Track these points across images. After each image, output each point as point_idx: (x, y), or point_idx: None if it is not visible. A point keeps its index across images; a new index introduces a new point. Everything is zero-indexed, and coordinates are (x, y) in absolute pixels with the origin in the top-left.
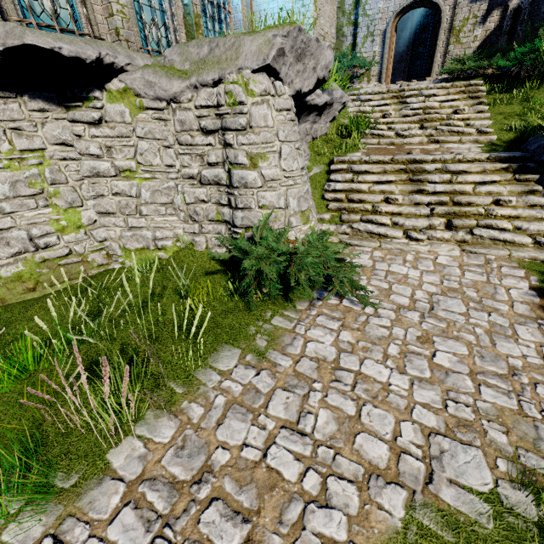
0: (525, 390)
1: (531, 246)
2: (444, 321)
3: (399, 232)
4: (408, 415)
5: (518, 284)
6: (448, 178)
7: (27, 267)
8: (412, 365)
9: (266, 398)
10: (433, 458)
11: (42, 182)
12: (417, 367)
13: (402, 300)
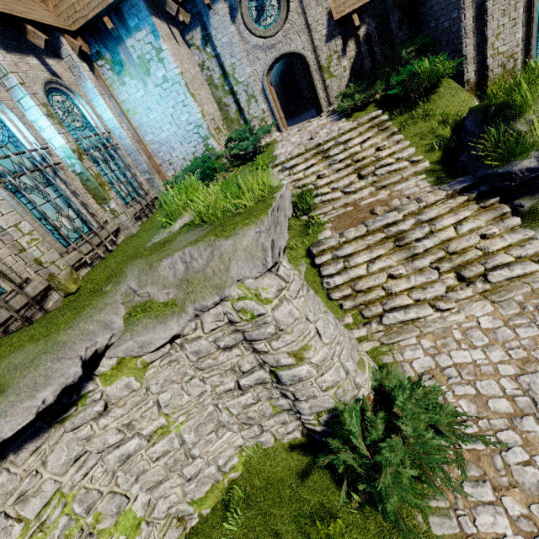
0: None
1: None
2: None
3: (428, 310)
4: None
5: None
6: (428, 230)
7: None
8: None
9: None
10: None
11: (76, 521)
12: None
13: (502, 405)
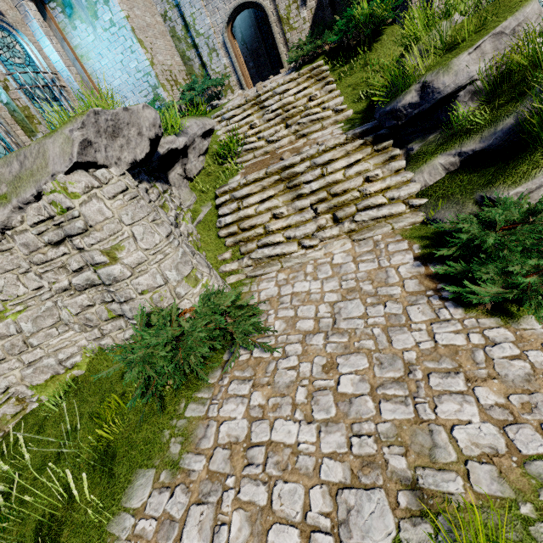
0: (420, 388)
1: (408, 211)
2: (345, 334)
3: (293, 246)
4: (316, 477)
5: (404, 259)
6: (319, 172)
7: None
8: (319, 407)
9: (180, 525)
10: (341, 524)
11: None
12: (324, 407)
13: (307, 324)
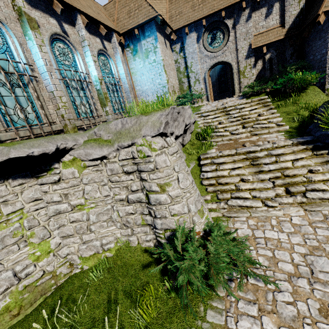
0: None
1: None
2: (327, 285)
3: (259, 203)
4: None
5: None
6: (274, 159)
7: (13, 298)
8: None
9: None
10: None
11: (22, 230)
12: None
13: (288, 267)
